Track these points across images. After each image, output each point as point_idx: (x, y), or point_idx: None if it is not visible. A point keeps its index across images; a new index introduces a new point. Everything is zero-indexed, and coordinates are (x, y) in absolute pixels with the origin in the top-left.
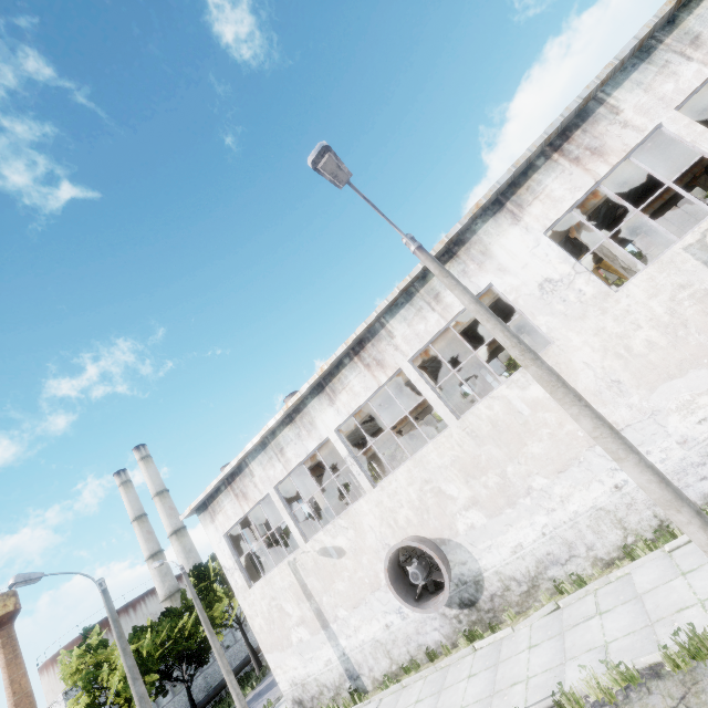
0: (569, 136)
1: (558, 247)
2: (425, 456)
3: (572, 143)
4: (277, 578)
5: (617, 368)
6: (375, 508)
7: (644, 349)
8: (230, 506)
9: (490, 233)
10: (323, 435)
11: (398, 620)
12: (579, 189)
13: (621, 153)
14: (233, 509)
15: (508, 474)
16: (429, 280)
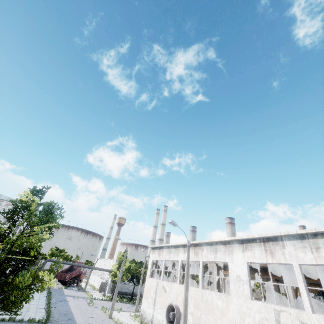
0: (268, 241)
1: (247, 270)
2: (191, 289)
3: (268, 244)
4: (154, 281)
5: (238, 321)
6: (176, 289)
7: (247, 323)
8: (156, 254)
9: (236, 248)
10: (178, 258)
11: (165, 322)
12: (261, 259)
13: (277, 261)
14: (156, 255)
15: (202, 316)
16: (217, 245)
